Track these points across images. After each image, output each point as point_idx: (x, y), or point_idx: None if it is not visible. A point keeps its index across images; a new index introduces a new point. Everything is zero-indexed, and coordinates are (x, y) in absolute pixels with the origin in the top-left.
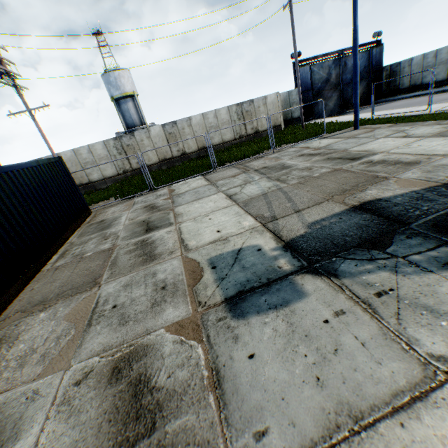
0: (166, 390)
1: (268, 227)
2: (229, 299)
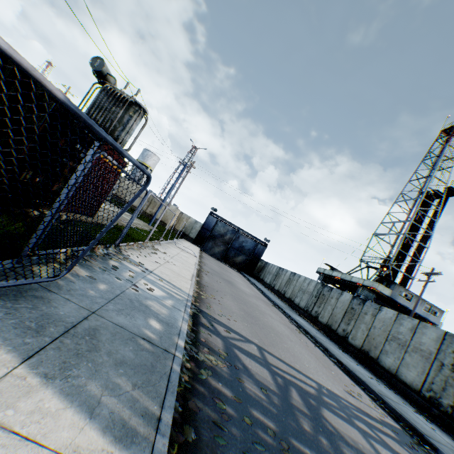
0: None
1: None
2: None
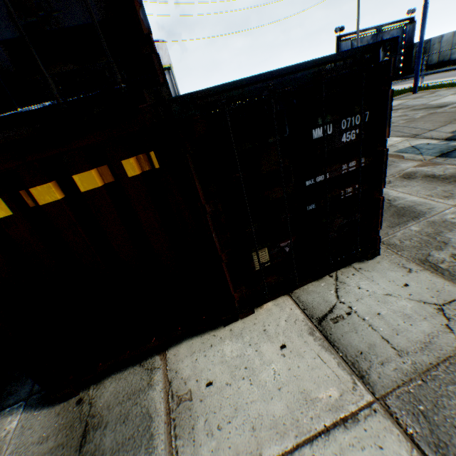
0: (448, 174)
1: (418, 138)
2: (438, 156)
